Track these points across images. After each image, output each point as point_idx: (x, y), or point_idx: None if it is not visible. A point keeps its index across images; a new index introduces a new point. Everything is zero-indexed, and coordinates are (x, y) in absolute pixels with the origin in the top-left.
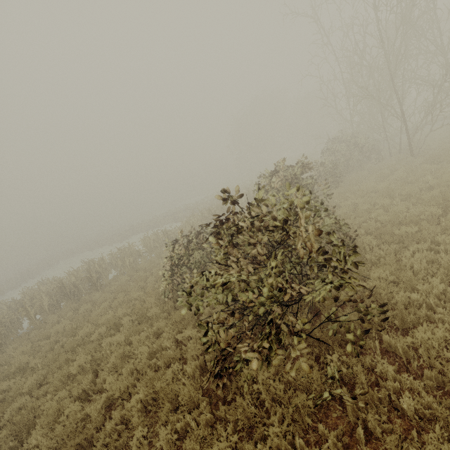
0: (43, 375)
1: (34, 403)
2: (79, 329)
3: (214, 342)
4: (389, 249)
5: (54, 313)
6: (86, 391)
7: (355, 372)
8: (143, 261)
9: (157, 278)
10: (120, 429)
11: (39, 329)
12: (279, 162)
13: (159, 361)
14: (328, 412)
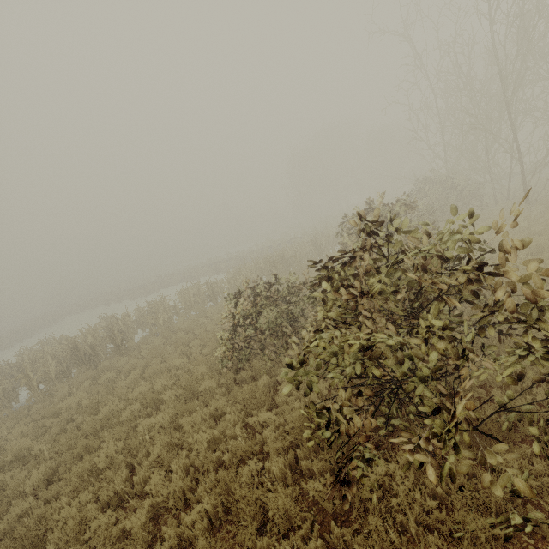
0: (53, 468)
1: (43, 508)
2: (100, 405)
3: (341, 433)
4: None
5: (62, 383)
6: (117, 494)
7: (546, 485)
8: (181, 319)
9: (205, 342)
10: None
11: (43, 403)
12: (371, 200)
13: (226, 455)
14: (510, 545)
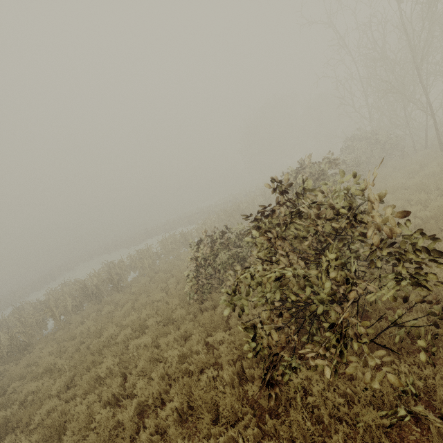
0: (71, 377)
1: (64, 406)
2: (103, 330)
3: (264, 347)
4: (439, 247)
5: (77, 314)
6: (115, 395)
7: (432, 386)
8: (162, 262)
9: (178, 280)
10: (156, 440)
11: (64, 330)
12: (302, 160)
13: (191, 366)
14: (402, 433)
